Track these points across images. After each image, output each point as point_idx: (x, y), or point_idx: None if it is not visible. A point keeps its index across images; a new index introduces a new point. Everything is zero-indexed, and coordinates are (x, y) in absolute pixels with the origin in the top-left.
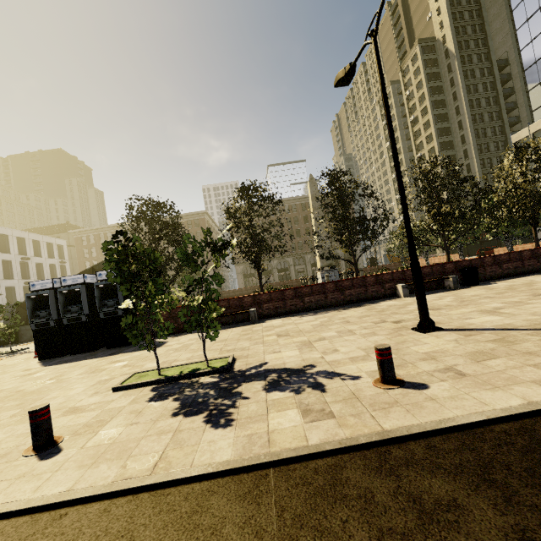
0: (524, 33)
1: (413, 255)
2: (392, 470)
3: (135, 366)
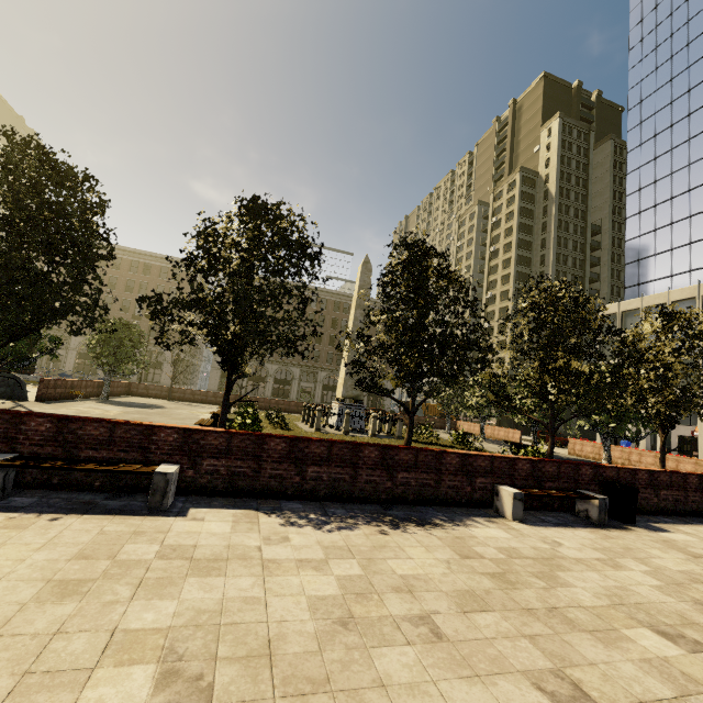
0: (634, 201)
1: None
2: None
3: None
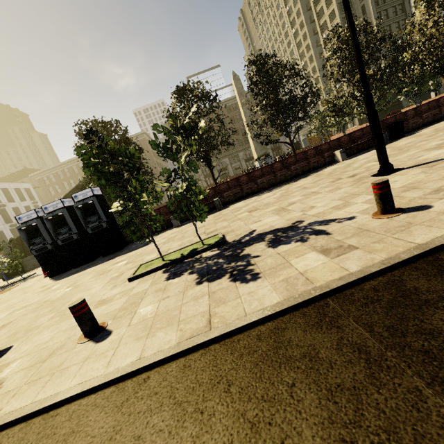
0: None
1: (371, 104)
2: None
3: (136, 261)
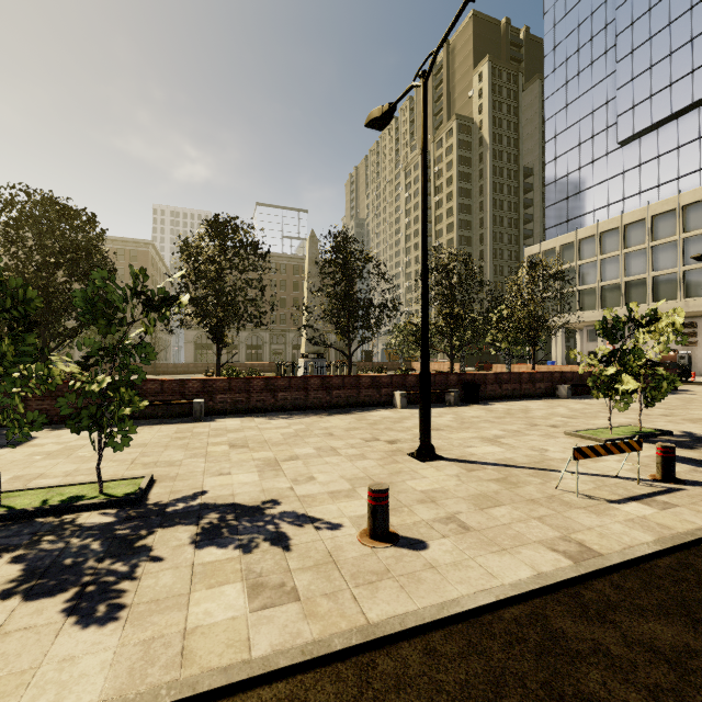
0: (551, 148)
1: (426, 363)
2: (377, 701)
3: None
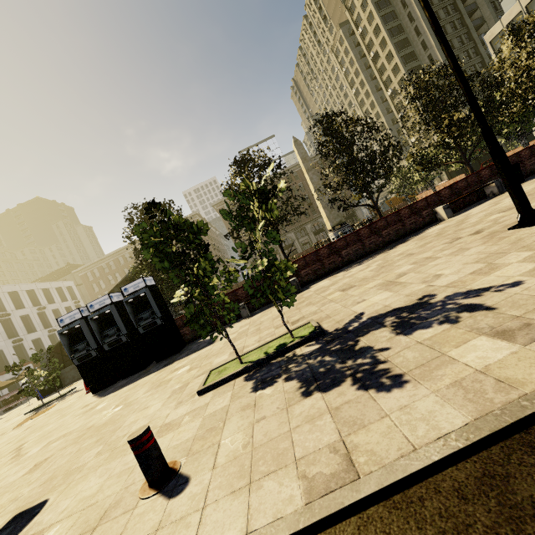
0: None
1: (492, 140)
2: None
3: (202, 366)
